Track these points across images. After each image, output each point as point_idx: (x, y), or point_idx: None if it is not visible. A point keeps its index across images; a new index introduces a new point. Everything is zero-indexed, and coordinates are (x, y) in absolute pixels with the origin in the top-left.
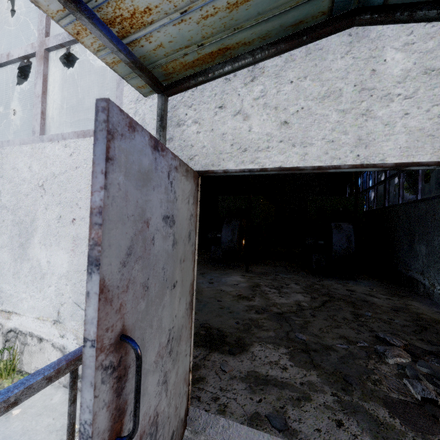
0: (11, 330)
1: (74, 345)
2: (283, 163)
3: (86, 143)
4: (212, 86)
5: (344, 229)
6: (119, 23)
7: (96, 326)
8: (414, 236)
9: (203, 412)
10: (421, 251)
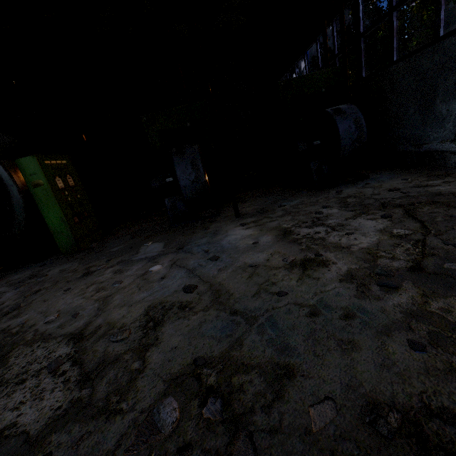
0: None
1: None
2: None
3: None
4: None
5: (348, 113)
6: None
7: None
8: (435, 94)
9: None
10: (453, 110)
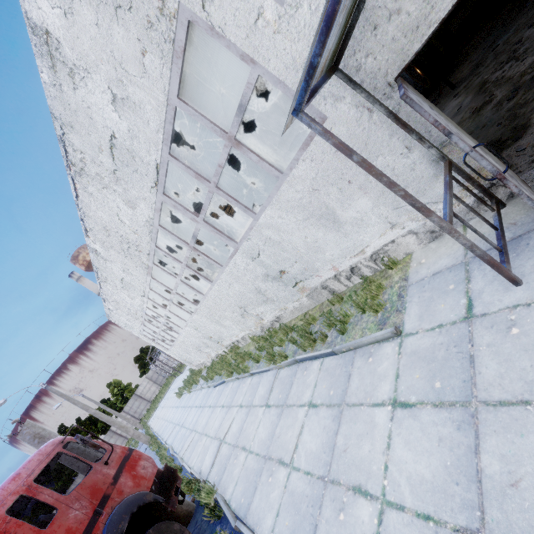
0: (371, 255)
1: (414, 224)
2: (452, 1)
3: (314, 145)
4: (356, 26)
5: None
6: (321, 72)
7: (467, 146)
8: None
9: (530, 172)
10: None
